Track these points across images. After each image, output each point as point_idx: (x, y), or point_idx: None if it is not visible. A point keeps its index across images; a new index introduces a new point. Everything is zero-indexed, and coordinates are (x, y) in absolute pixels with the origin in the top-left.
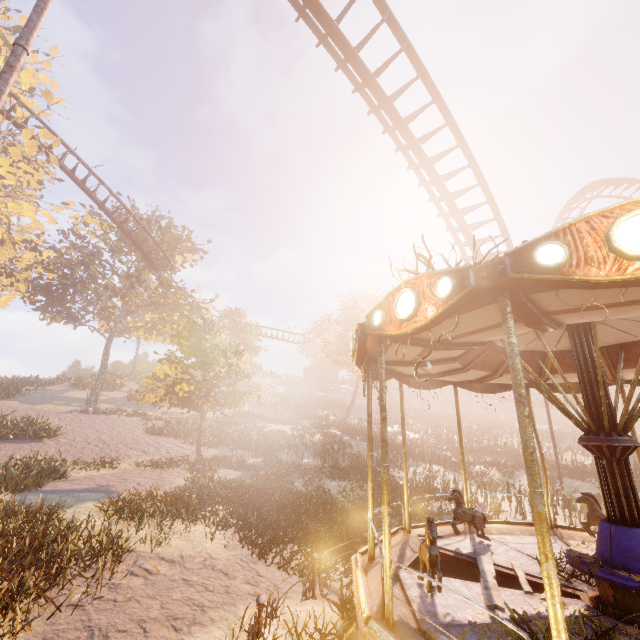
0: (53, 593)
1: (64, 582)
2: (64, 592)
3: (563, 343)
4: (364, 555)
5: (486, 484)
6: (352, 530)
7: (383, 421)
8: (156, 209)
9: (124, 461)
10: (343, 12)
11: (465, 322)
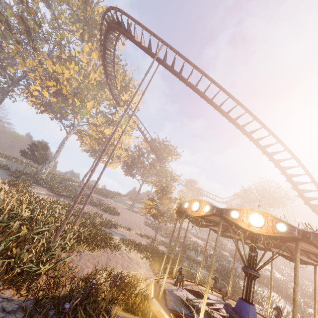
0: (105, 249)
1: (107, 248)
2: (106, 250)
3: None
4: (172, 278)
5: None
6: None
7: (172, 234)
8: (165, 138)
9: (133, 230)
10: (213, 97)
11: None
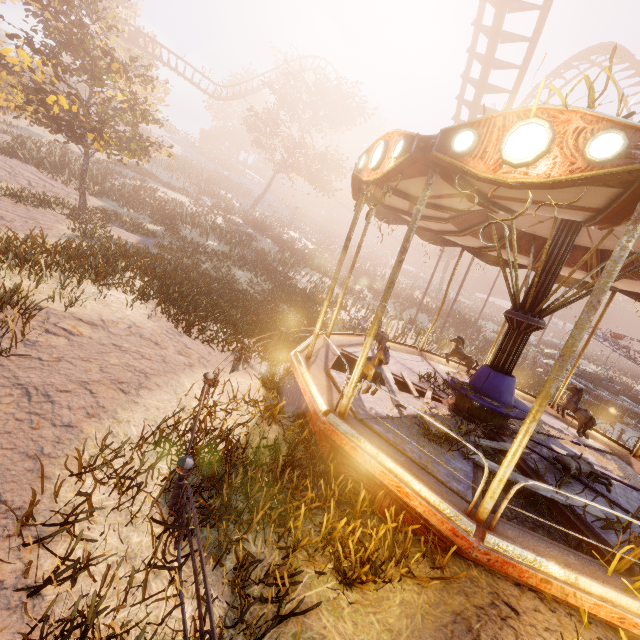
0: None
1: None
2: None
3: (536, 227)
4: (300, 353)
5: (359, 301)
6: (260, 318)
7: (400, 264)
8: None
9: None
10: None
11: (548, 191)
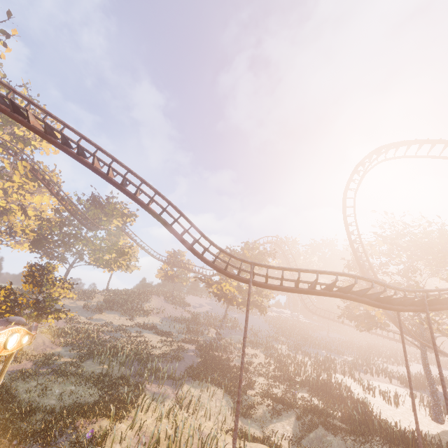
0: None
1: None
2: None
3: None
4: None
5: (245, 416)
6: None
7: None
8: (111, 193)
9: None
10: None
11: None
